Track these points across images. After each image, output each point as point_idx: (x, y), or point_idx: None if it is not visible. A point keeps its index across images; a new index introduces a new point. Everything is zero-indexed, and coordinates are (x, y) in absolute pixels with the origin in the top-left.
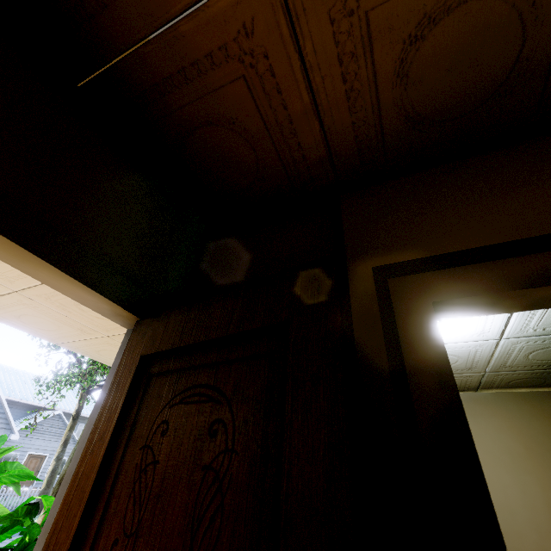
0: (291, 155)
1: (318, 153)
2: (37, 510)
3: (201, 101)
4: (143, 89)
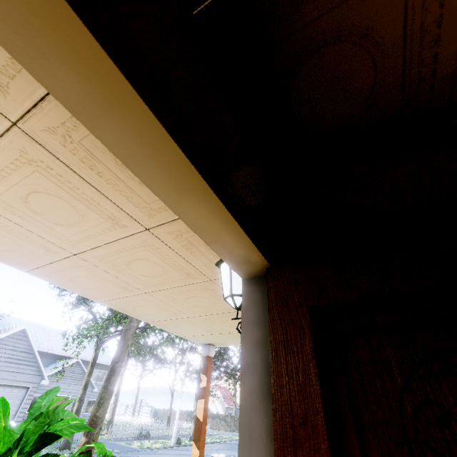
0: (418, 72)
1: (454, 65)
2: (90, 456)
3: (339, 9)
4: (274, 2)
